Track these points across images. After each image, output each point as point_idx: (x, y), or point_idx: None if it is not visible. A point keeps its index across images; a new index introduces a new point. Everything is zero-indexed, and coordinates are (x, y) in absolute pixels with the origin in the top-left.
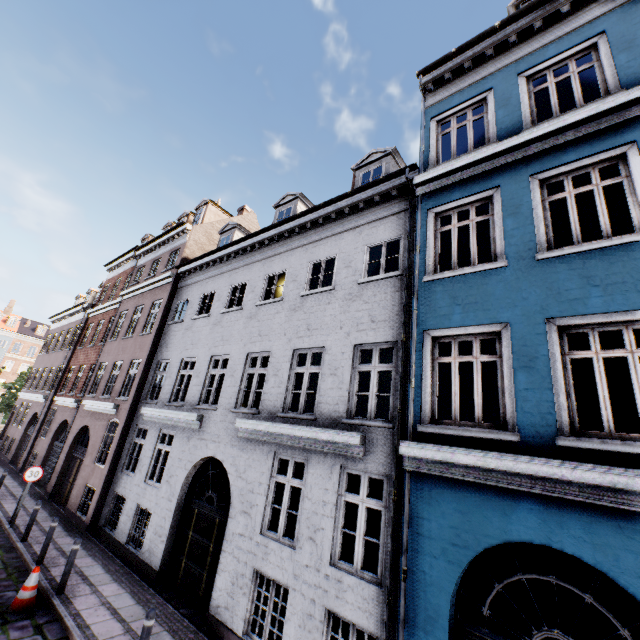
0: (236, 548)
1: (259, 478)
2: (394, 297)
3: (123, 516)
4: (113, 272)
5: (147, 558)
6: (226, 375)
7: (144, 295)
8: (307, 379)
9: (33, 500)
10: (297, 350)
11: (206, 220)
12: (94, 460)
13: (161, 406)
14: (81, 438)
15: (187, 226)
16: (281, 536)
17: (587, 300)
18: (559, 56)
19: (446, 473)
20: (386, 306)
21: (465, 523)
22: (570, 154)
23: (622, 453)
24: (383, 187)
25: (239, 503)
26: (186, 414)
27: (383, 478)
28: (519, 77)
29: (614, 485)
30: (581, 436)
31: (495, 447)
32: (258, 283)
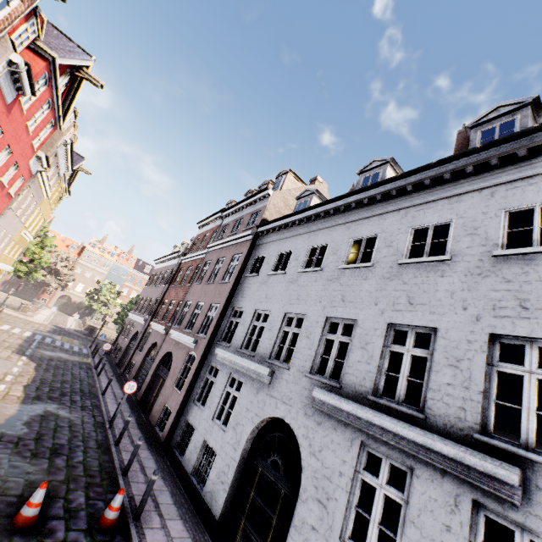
0: (306, 541)
1: (339, 466)
2: None
3: (191, 445)
4: (202, 229)
5: (208, 500)
6: (301, 335)
7: (226, 249)
8: (408, 362)
9: (127, 404)
10: (392, 324)
11: (284, 187)
12: (173, 384)
13: (233, 350)
14: (165, 360)
15: (269, 191)
16: None
17: None
18: None
19: None
20: None
21: None
22: None
23: None
24: (536, 137)
25: (312, 486)
26: (257, 366)
27: None
28: None
29: None
30: None
31: None
32: (341, 246)
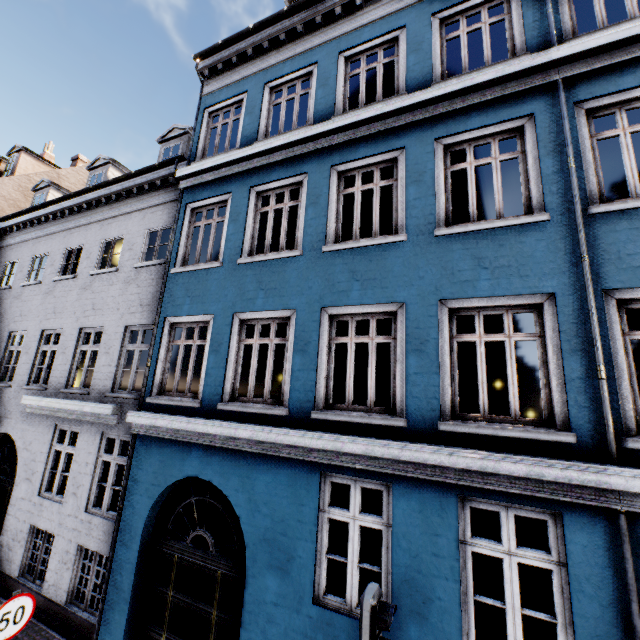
0: (18, 510)
1: (41, 448)
2: (158, 284)
3: None
4: None
5: None
6: (22, 352)
7: None
8: (89, 357)
9: None
10: (84, 329)
11: (20, 171)
12: None
13: None
14: None
15: None
16: (55, 495)
17: (256, 300)
18: (291, 75)
19: (155, 434)
20: (152, 291)
21: (162, 468)
22: (275, 174)
23: (247, 412)
24: (162, 173)
25: (24, 472)
26: None
27: (130, 440)
28: (266, 86)
29: (229, 435)
30: (236, 401)
31: (188, 412)
32: (58, 256)
